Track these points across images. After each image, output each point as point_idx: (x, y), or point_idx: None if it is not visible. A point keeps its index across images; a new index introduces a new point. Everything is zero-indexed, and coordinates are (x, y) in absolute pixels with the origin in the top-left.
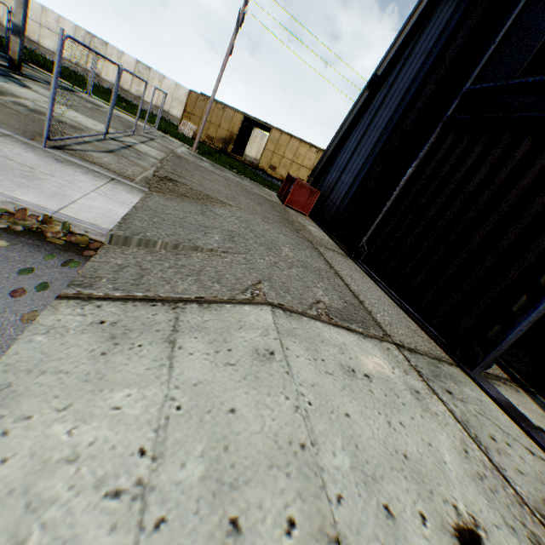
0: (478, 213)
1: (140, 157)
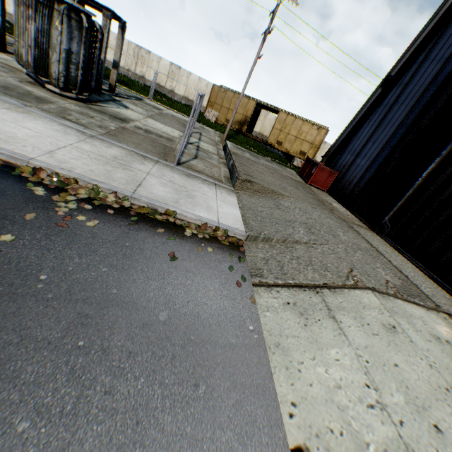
0: None
1: (209, 156)
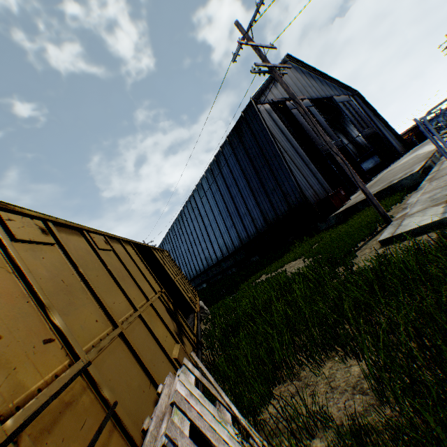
0: None
1: None
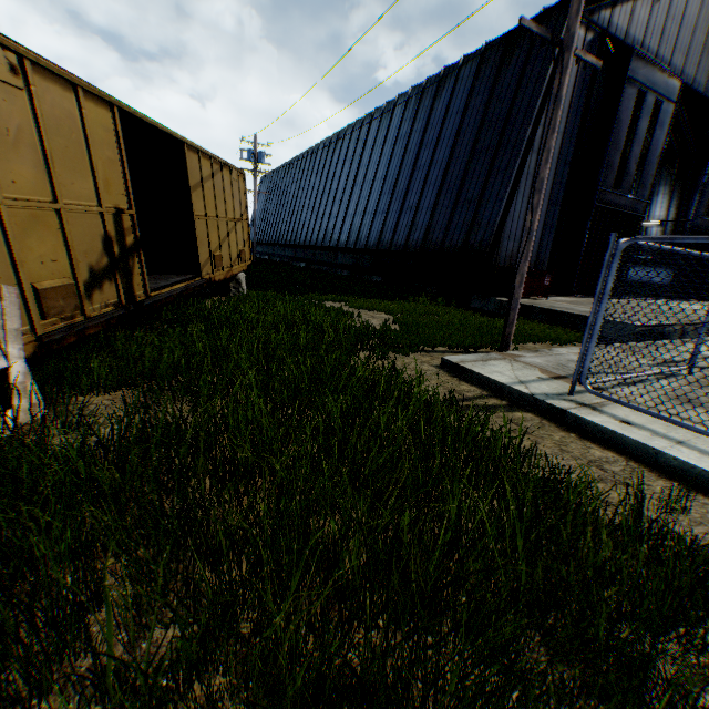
0: None
1: None
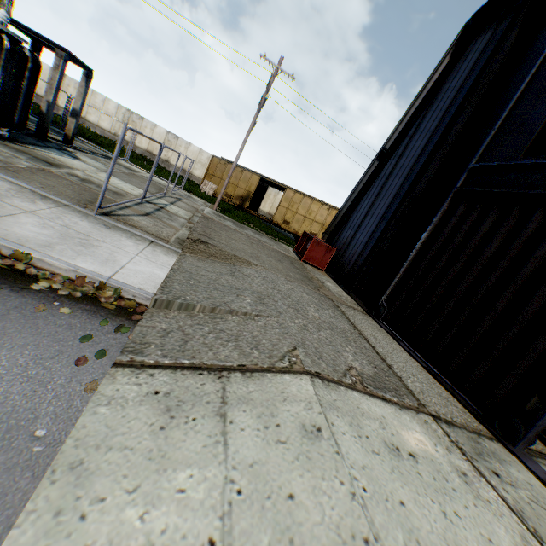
0: (498, 279)
1: (172, 217)
